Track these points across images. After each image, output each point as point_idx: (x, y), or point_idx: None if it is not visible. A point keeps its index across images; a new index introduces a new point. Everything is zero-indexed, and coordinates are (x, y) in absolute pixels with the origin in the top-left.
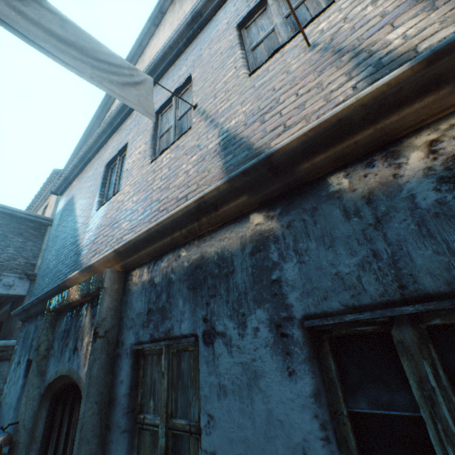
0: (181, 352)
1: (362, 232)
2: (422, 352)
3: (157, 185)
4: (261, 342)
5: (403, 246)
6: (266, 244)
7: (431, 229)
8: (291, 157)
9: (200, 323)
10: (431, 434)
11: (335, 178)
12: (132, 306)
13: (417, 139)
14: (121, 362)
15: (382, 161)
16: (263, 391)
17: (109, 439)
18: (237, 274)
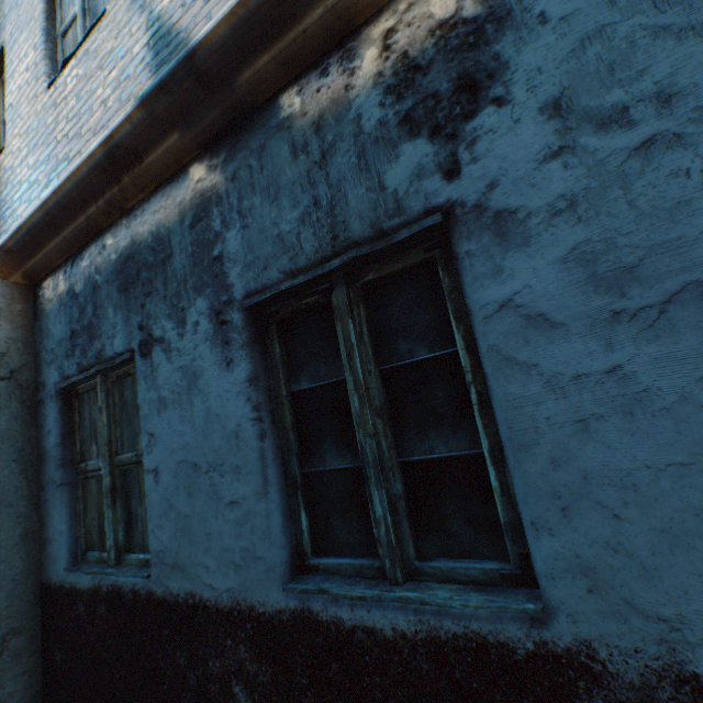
0: (124, 380)
1: (307, 174)
2: (350, 312)
3: (63, 131)
4: (201, 338)
5: (342, 187)
6: (208, 210)
7: (370, 160)
8: (224, 58)
9: (135, 334)
10: (349, 390)
11: (287, 98)
12: (50, 333)
13: (376, 29)
14: (45, 410)
15: (337, 67)
16: (203, 391)
17: (45, 499)
18: (175, 258)
